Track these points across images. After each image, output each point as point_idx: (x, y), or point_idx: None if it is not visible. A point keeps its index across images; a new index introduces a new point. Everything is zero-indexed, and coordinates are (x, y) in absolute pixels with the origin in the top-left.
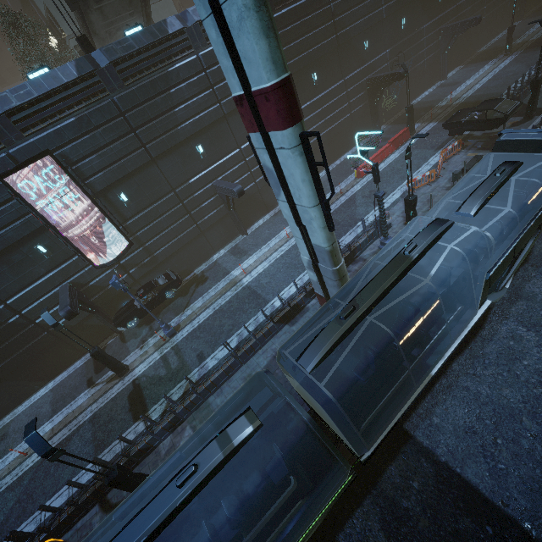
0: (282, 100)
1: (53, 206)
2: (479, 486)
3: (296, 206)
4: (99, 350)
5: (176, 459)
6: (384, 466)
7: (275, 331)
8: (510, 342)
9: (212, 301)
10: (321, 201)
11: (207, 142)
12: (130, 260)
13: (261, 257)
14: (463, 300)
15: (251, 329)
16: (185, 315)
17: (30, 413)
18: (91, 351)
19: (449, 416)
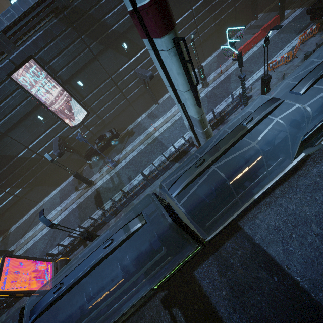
0: (157, 13)
1: (41, 91)
2: (275, 257)
3: (177, 90)
4: (77, 173)
5: (107, 234)
6: (224, 242)
7: (170, 166)
8: (317, 179)
9: (136, 146)
10: (191, 88)
11: (129, 40)
12: (89, 122)
13: (165, 120)
14: (287, 152)
15: (157, 164)
16: (122, 154)
17: (51, 202)
18: (73, 173)
19: (266, 219)
